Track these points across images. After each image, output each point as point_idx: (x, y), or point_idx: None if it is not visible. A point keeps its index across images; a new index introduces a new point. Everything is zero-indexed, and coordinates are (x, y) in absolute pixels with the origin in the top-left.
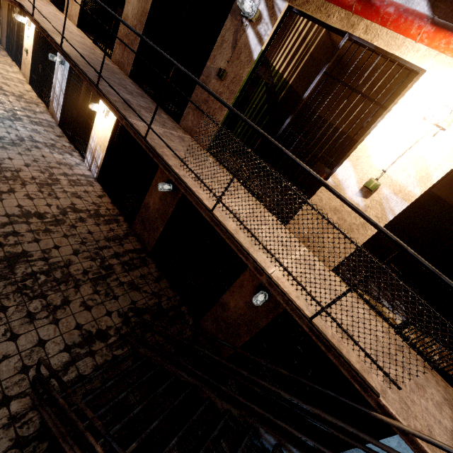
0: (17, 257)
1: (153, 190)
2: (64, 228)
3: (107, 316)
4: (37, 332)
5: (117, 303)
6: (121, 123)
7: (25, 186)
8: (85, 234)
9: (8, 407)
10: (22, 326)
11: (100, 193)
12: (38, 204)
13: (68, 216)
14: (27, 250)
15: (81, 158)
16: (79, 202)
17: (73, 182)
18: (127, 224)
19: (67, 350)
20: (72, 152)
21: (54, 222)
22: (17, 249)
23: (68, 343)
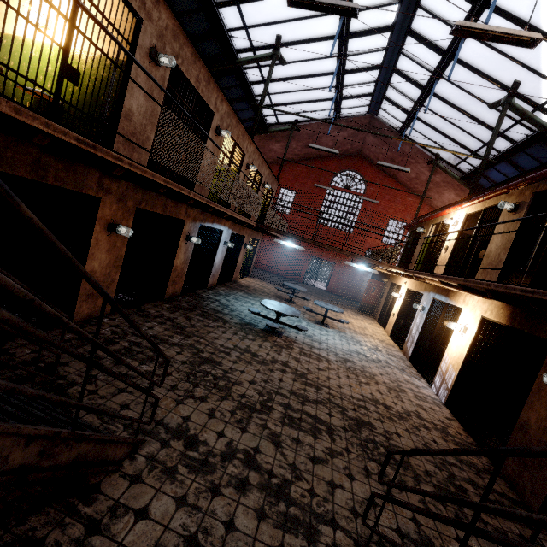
0: (364, 423)
1: (535, 399)
2: (407, 424)
3: (457, 542)
4: (370, 489)
5: (474, 538)
6: (481, 335)
7: (378, 385)
8: (428, 440)
9: (334, 531)
10: (358, 474)
11: (448, 416)
12: (385, 399)
13: (411, 418)
14: (372, 422)
15: (428, 385)
16: (424, 413)
17: (419, 397)
18: (488, 460)
19: (399, 534)
20: (419, 378)
21: (398, 416)
22: (365, 418)
23: (400, 528)
